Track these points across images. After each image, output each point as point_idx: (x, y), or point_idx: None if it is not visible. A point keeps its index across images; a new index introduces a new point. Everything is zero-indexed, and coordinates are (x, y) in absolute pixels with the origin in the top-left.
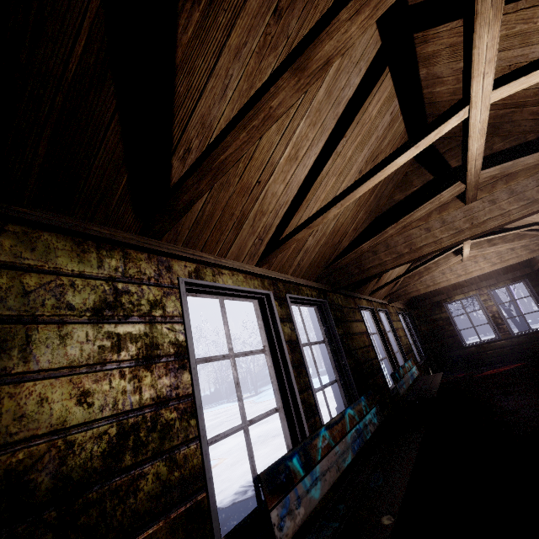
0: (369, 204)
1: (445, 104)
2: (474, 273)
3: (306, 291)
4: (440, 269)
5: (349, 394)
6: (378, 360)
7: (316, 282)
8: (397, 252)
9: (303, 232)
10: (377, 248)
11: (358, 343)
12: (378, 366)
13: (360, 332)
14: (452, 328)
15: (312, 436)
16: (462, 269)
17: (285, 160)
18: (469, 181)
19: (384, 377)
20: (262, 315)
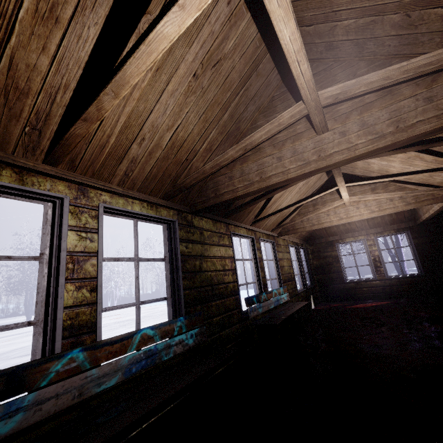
0: (223, 123)
1: (302, 5)
2: (354, 218)
3: (146, 207)
4: (323, 209)
5: (175, 313)
6: (237, 284)
7: (165, 200)
8: (249, 179)
9: (81, 125)
10: (234, 173)
11: (213, 265)
12: (235, 289)
13: (222, 256)
14: (339, 265)
15: (46, 359)
16: (345, 213)
17: (30, 15)
18: (306, 98)
19: (239, 300)
20: (52, 220)
